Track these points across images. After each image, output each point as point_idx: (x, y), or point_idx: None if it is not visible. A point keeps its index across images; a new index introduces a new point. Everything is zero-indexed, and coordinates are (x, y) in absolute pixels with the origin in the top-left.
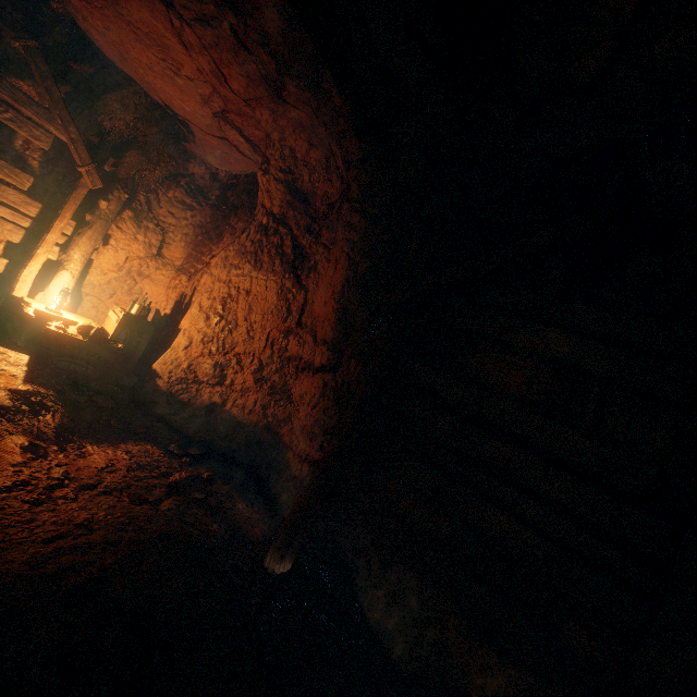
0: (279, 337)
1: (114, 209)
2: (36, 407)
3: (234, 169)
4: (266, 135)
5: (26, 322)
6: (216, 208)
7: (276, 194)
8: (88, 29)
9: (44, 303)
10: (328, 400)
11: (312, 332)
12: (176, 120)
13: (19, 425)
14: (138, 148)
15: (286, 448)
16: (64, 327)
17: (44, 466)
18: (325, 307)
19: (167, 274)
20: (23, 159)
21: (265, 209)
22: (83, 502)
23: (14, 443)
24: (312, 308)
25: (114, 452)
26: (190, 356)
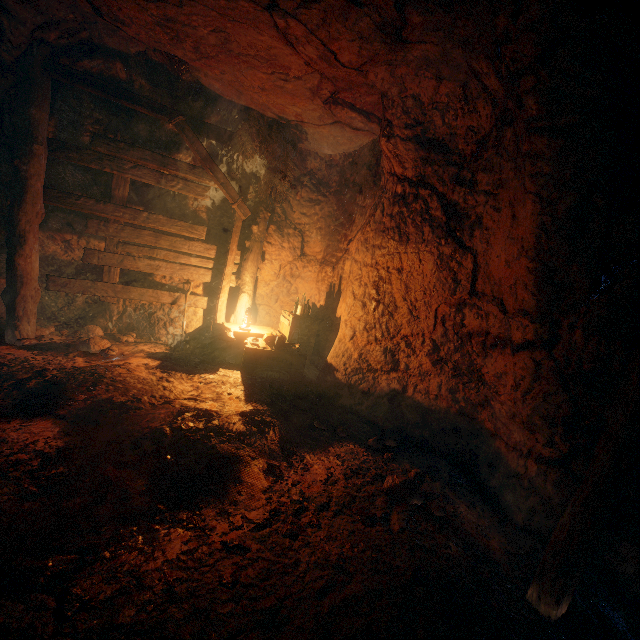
0: (449, 312)
1: (263, 229)
2: (260, 426)
3: (347, 148)
4: (380, 96)
5: (230, 344)
6: (339, 194)
7: (405, 156)
8: (210, 83)
9: (236, 323)
10: (546, 383)
11: (494, 301)
12: (290, 126)
13: (255, 447)
14: (267, 168)
15: (491, 435)
16: (255, 341)
17: (283, 488)
18: (508, 268)
19: (312, 270)
20: (196, 215)
21: (395, 177)
22: (326, 528)
23: (257, 468)
24: (486, 272)
25: (327, 458)
26: (357, 346)
